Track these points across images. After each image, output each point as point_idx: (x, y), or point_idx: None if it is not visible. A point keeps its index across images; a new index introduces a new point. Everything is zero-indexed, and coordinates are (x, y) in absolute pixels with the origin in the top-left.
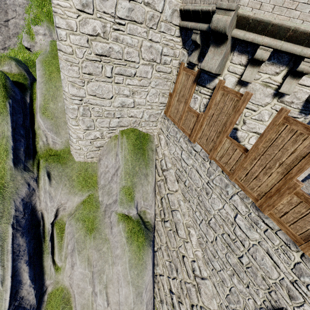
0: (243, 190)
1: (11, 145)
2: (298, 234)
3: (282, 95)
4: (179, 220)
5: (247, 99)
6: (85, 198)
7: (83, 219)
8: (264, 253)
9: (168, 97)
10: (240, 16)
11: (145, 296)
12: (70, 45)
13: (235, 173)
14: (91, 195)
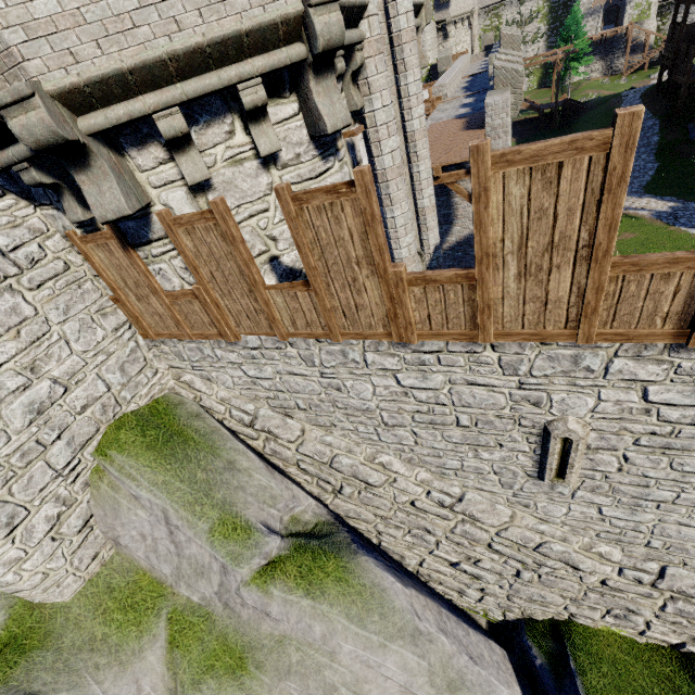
0: (365, 338)
1: None
2: (464, 329)
3: (274, 156)
4: (353, 466)
5: (223, 212)
6: (167, 633)
7: (204, 668)
8: (468, 388)
9: (118, 306)
10: (60, 94)
11: (426, 624)
12: None
13: (332, 327)
14: (174, 614)
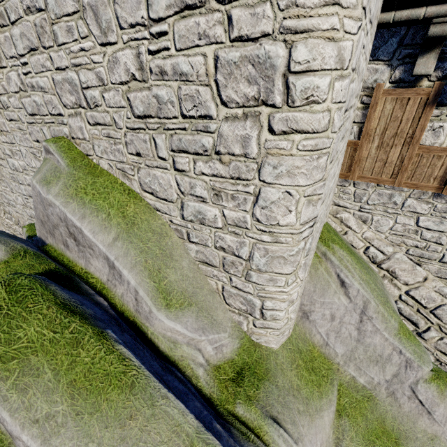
0: None
1: (217, 443)
2: None
3: None
4: None
5: None
6: (336, 402)
7: (367, 441)
8: None
9: (346, 149)
10: None
11: None
12: (328, 108)
13: None
14: (341, 388)
